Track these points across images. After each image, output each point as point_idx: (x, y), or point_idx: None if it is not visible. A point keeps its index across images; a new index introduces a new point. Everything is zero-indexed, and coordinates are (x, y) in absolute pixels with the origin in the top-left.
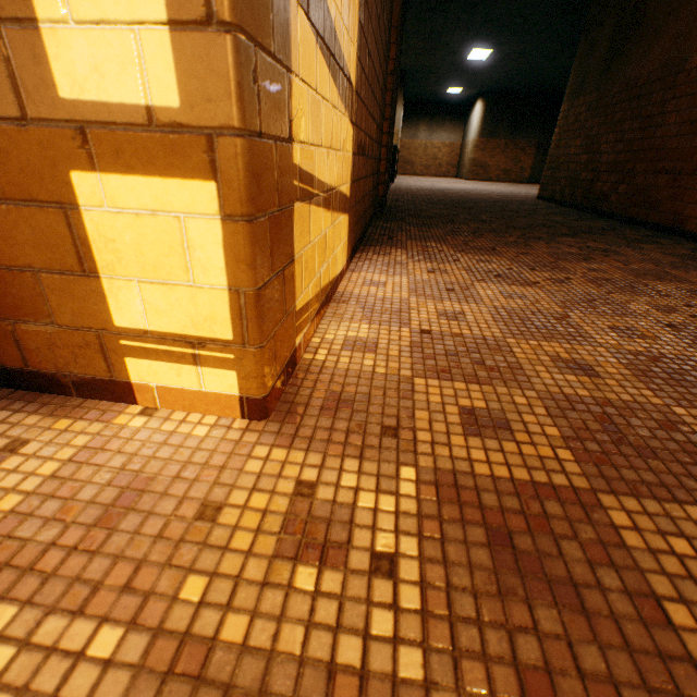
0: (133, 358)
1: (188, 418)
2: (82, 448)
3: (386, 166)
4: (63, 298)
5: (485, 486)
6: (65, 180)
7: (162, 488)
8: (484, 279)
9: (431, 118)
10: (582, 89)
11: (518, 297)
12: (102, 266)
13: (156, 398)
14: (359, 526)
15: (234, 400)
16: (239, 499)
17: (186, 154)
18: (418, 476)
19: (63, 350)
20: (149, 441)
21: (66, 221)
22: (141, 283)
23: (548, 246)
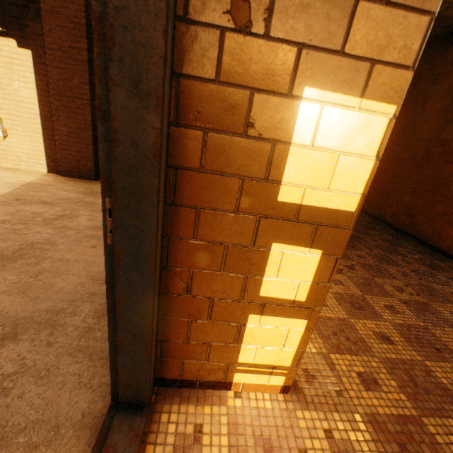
0: (239, 373)
1: (258, 396)
2: (226, 424)
3: None
4: (218, 352)
5: (385, 419)
6: (245, 316)
7: (277, 443)
8: None
9: None
10: None
11: (339, 283)
12: (244, 342)
13: (241, 387)
14: (356, 450)
15: (279, 386)
16: (309, 444)
17: (300, 312)
18: (361, 418)
19: (204, 370)
20: (251, 414)
21: (237, 328)
22: (258, 347)
23: None
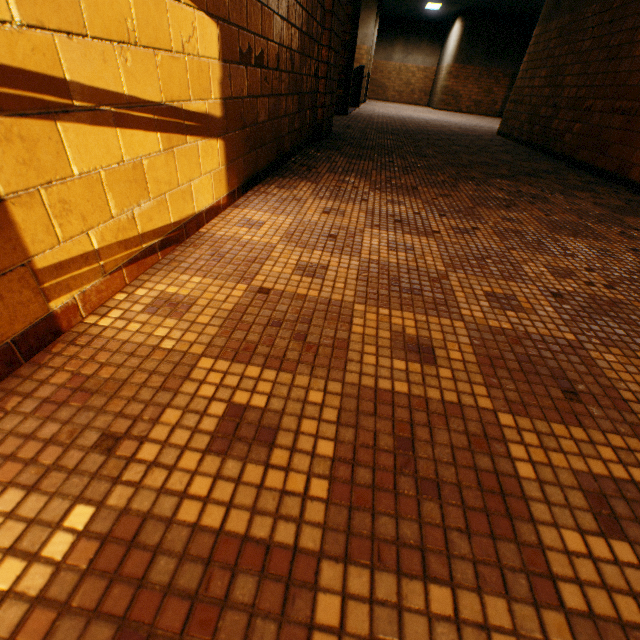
0: None
1: None
2: None
3: (325, 85)
4: None
5: (174, 543)
6: None
7: None
8: (381, 224)
9: (408, 37)
10: (557, 10)
11: (405, 250)
12: None
13: None
14: None
15: None
16: None
17: None
18: (93, 522)
19: None
20: None
21: None
22: None
23: (476, 188)
